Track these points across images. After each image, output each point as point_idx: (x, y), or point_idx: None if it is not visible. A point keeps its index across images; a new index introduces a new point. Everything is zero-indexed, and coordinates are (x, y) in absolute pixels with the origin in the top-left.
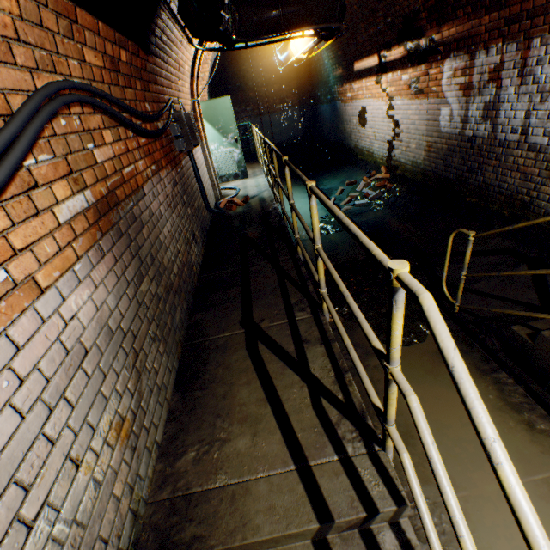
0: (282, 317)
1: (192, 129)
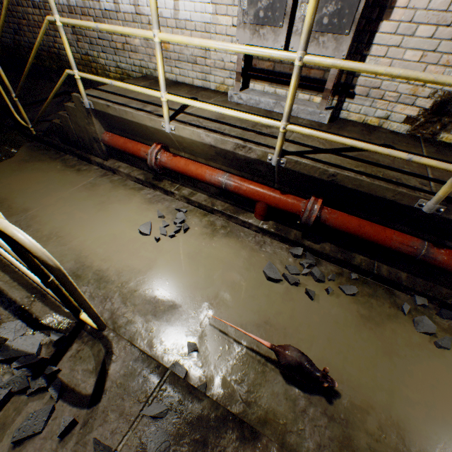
0: None
1: None
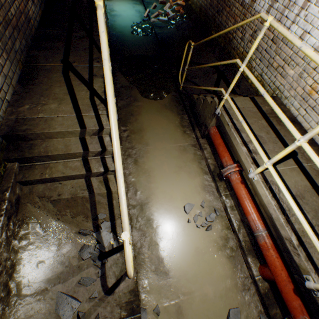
0: (86, 63)
1: None
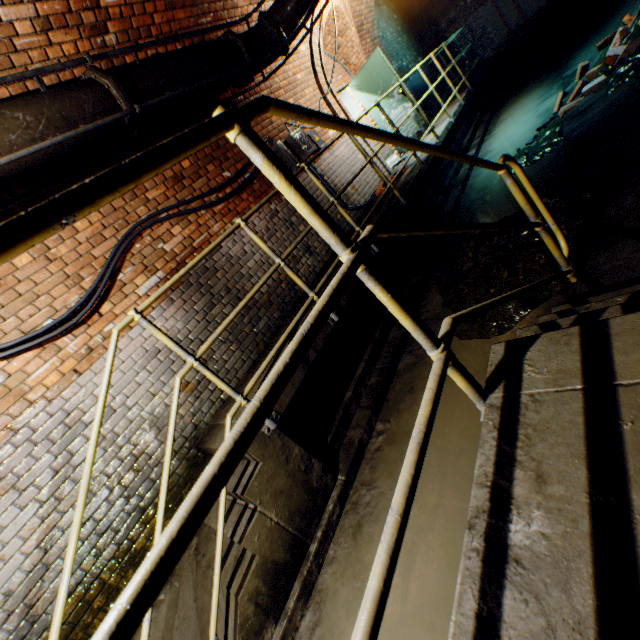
0: None
1: (298, 147)
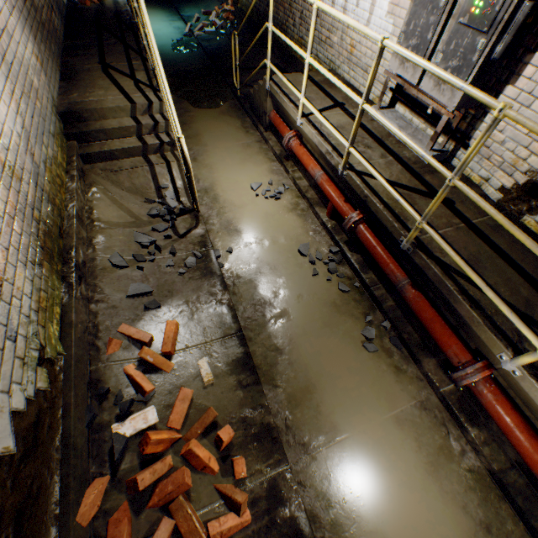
0: (125, 63)
1: None
